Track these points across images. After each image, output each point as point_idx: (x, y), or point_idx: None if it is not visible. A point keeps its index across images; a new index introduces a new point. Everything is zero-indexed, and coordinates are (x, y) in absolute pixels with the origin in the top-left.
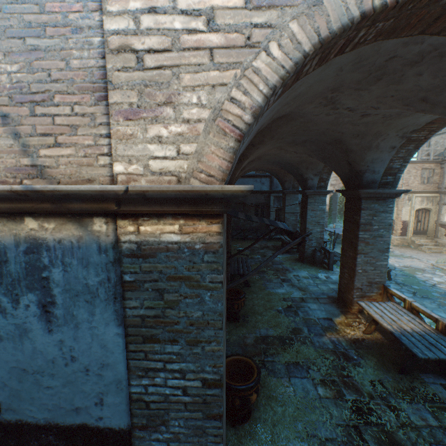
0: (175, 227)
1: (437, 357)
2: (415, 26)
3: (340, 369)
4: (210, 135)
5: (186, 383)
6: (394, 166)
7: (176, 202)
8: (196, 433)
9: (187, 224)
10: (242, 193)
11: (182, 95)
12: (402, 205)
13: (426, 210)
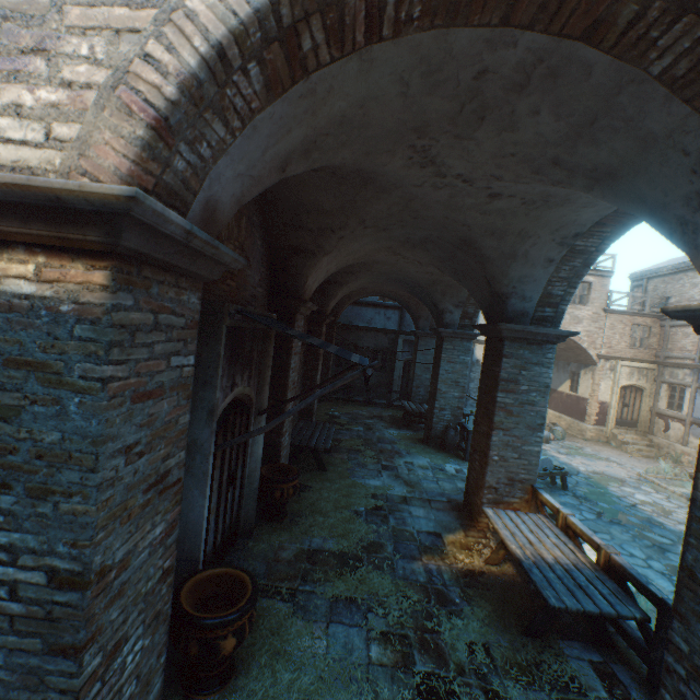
0: (29, 268)
1: (581, 608)
2: (488, 5)
3: (424, 618)
4: (106, 113)
5: (18, 575)
6: (554, 291)
7: (22, 216)
8: (28, 682)
9: (50, 265)
10: (119, 202)
11: (64, 41)
12: (600, 376)
13: (636, 388)
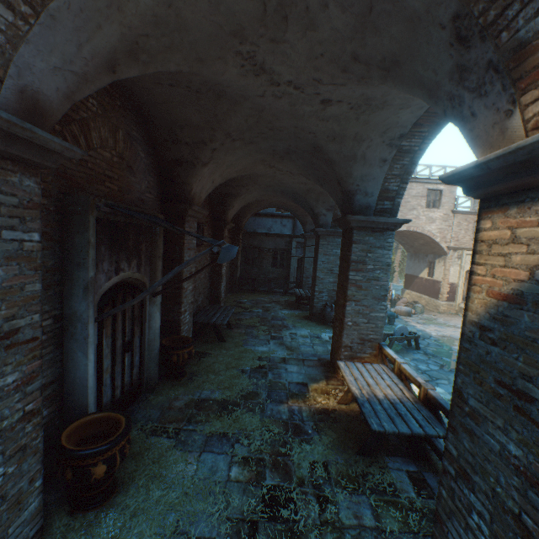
0: None
1: (396, 431)
2: None
3: (280, 445)
4: None
5: None
6: (390, 187)
7: None
8: None
9: None
10: None
11: None
12: (450, 263)
13: None
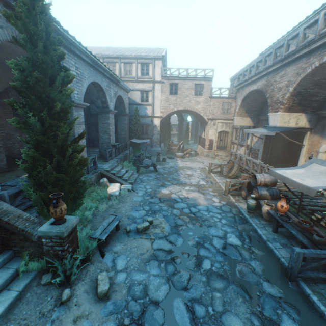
0: None
1: (9, 185)
2: None
3: None
4: None
5: None
6: None
7: None
8: None
9: None
10: None
11: None
12: (209, 128)
13: (226, 132)
